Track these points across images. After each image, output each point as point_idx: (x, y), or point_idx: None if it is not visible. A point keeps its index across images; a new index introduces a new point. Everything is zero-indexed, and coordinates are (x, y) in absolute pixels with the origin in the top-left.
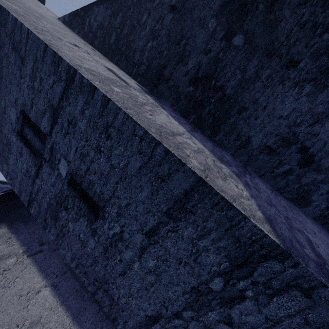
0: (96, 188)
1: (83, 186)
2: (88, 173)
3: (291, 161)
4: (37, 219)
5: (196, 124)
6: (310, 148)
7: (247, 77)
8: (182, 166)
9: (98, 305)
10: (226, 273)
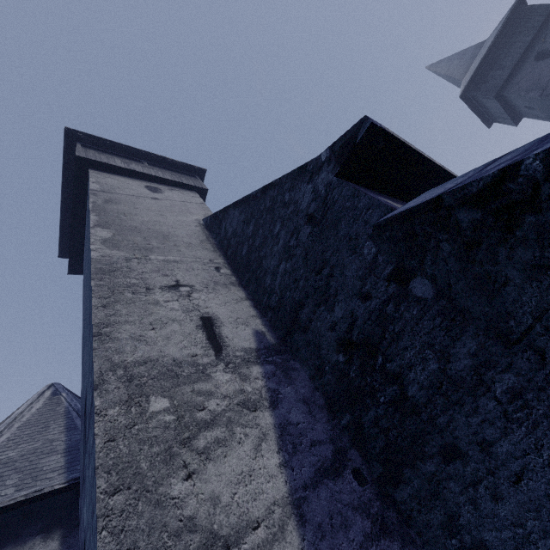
0: None
1: None
2: None
3: None
4: None
5: (353, 435)
6: None
7: (454, 374)
8: None
9: None
10: None
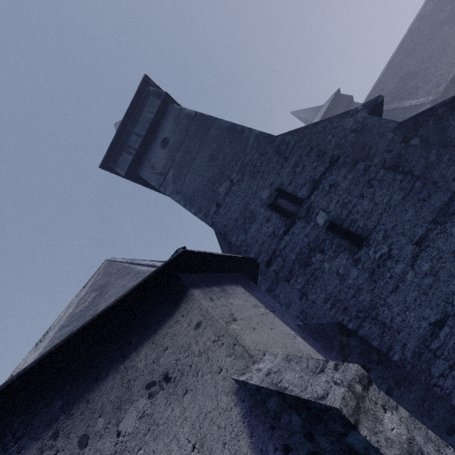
0: (359, 224)
1: (344, 226)
2: (350, 215)
3: None
4: (279, 274)
5: None
6: None
7: (430, 162)
8: (438, 188)
9: None
10: None
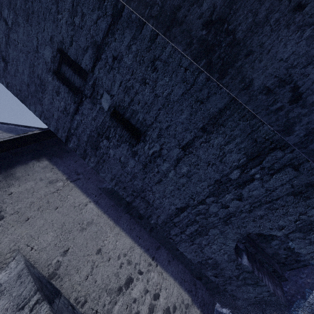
0: (139, 117)
1: (126, 116)
2: (132, 104)
3: (284, 99)
4: (76, 151)
5: (206, 68)
6: (301, 87)
7: (257, 20)
8: (219, 89)
9: (129, 214)
10: (243, 166)
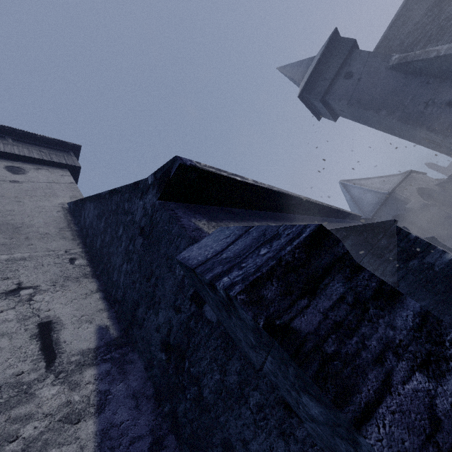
0: None
1: None
2: None
3: None
4: None
5: (172, 421)
6: None
7: (228, 385)
8: None
9: None
10: None
